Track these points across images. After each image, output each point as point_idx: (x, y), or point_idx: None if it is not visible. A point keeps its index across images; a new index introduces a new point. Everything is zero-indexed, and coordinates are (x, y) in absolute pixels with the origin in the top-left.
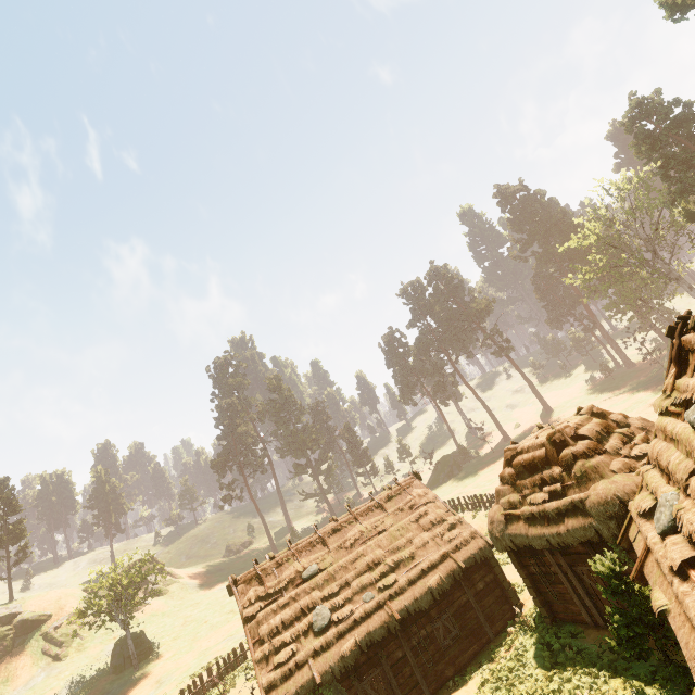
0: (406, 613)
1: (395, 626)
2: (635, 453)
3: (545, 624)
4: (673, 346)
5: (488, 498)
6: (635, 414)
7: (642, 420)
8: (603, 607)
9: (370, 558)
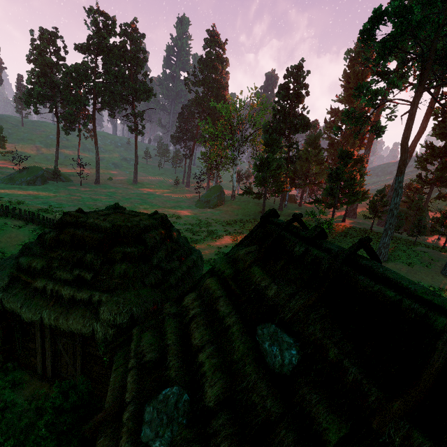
0: None
1: None
2: (169, 268)
3: None
4: (260, 226)
5: (44, 220)
6: (174, 212)
7: (186, 240)
8: (60, 366)
9: None
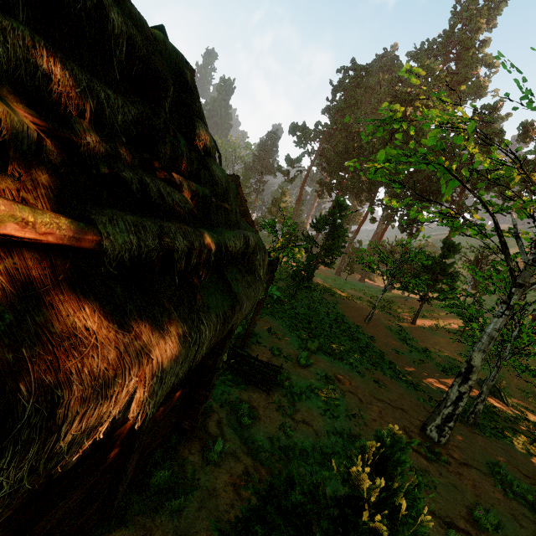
0: None
1: None
2: None
3: None
4: None
5: None
6: None
7: None
8: None
9: None
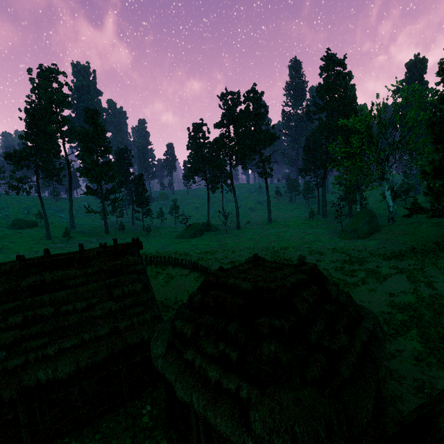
0: (35, 382)
1: (12, 395)
2: (335, 348)
3: (162, 432)
4: None
5: (200, 268)
6: (315, 248)
7: (349, 298)
8: None
9: (32, 313)
